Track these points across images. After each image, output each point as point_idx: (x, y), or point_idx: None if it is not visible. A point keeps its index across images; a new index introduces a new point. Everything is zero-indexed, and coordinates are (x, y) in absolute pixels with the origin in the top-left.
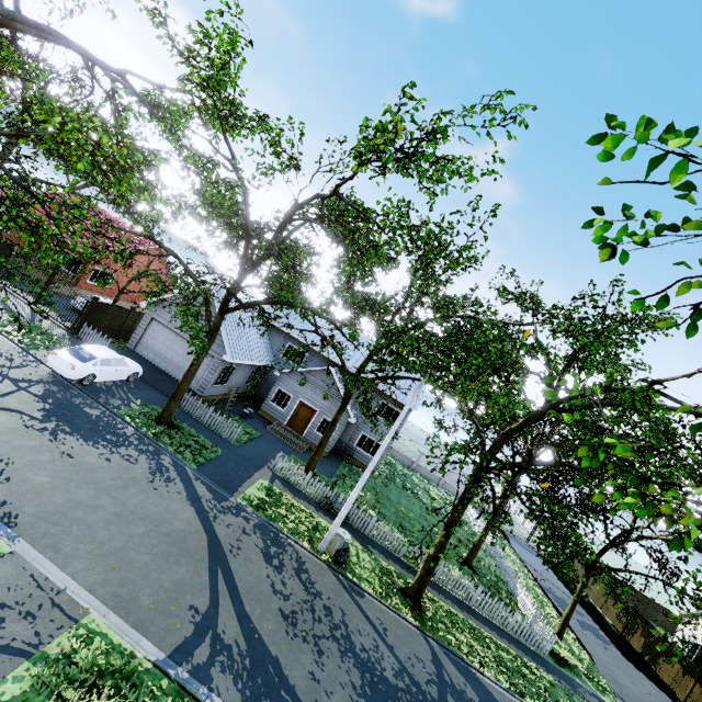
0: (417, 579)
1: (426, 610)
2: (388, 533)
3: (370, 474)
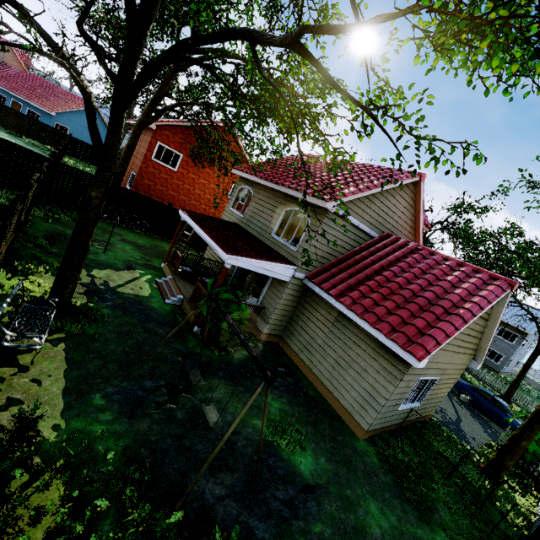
0: (505, 390)
1: (512, 407)
2: (494, 380)
3: (494, 373)
